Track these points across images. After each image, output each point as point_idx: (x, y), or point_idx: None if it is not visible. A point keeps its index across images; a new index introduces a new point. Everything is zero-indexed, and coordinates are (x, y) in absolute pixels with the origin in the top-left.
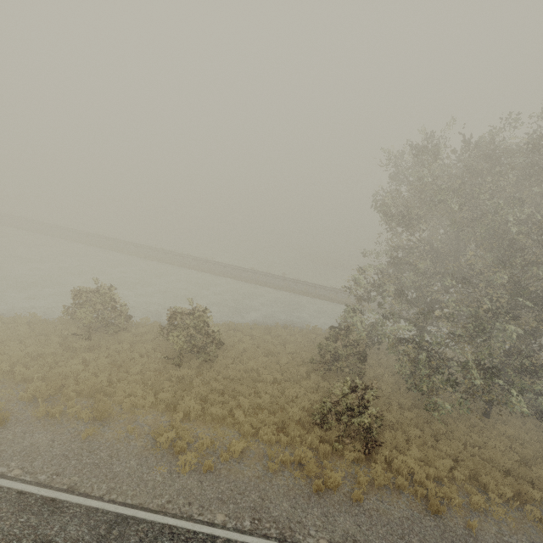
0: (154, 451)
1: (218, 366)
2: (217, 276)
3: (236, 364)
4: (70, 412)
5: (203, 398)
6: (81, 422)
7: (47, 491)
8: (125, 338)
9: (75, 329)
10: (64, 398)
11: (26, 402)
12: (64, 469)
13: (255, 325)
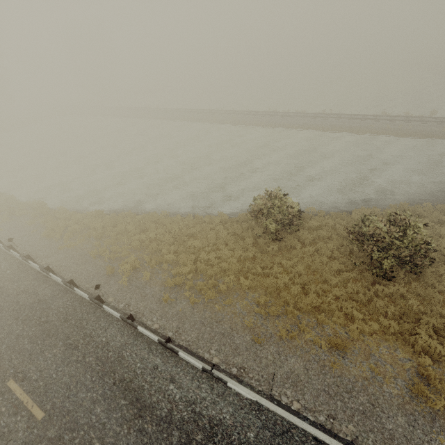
0: (417, 407)
1: (429, 277)
2: (344, 133)
3: (444, 270)
4: (306, 337)
5: (434, 329)
6: (318, 347)
7: (338, 444)
8: (304, 237)
9: (258, 228)
10: (290, 315)
11: (263, 317)
12: (334, 411)
13: (443, 206)
